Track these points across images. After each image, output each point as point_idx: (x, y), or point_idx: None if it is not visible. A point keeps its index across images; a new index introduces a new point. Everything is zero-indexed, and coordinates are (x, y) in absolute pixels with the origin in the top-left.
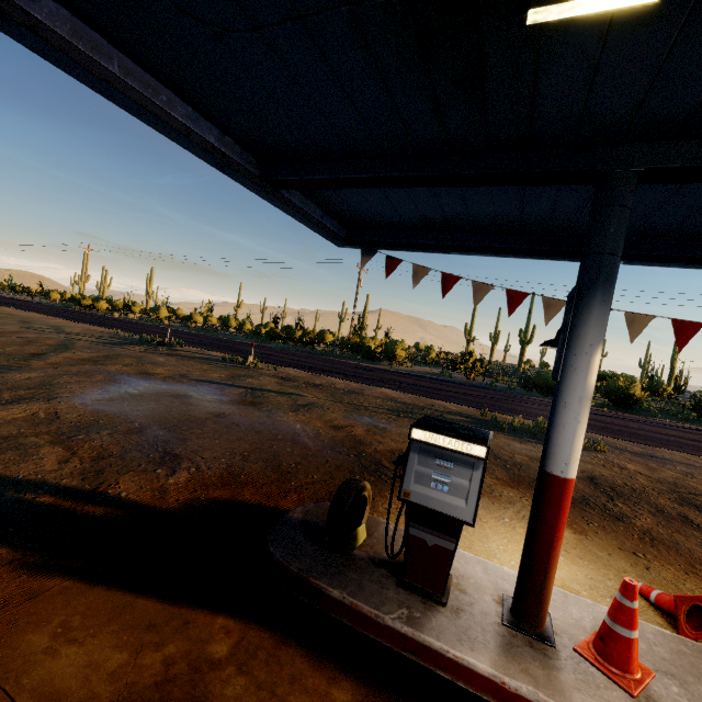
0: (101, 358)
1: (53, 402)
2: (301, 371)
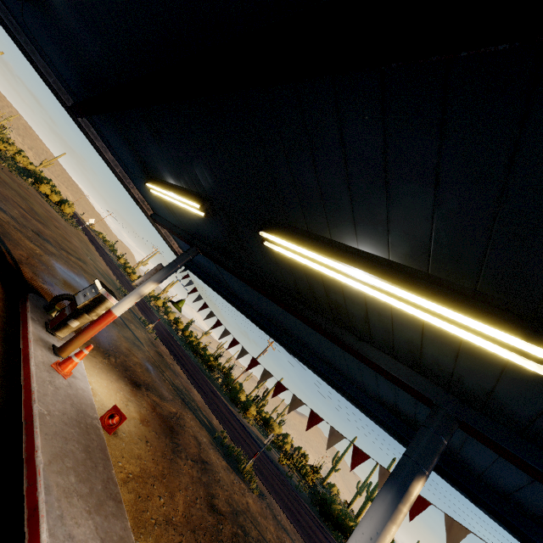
0: (90, 273)
1: (47, 255)
2: (169, 353)
